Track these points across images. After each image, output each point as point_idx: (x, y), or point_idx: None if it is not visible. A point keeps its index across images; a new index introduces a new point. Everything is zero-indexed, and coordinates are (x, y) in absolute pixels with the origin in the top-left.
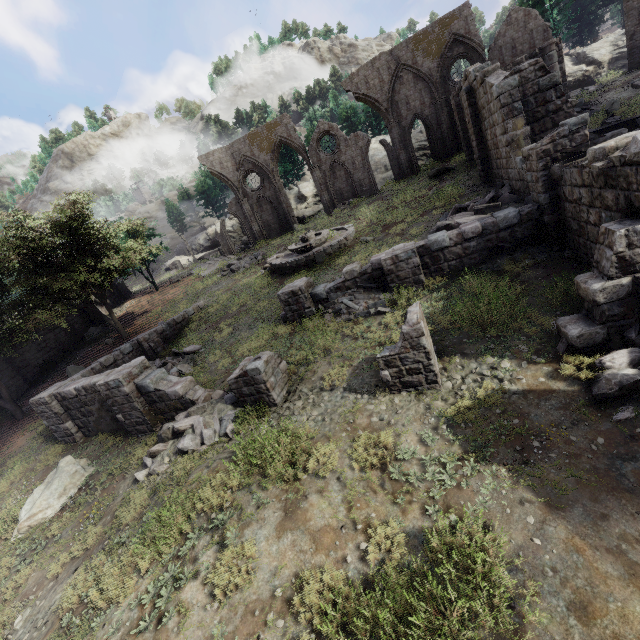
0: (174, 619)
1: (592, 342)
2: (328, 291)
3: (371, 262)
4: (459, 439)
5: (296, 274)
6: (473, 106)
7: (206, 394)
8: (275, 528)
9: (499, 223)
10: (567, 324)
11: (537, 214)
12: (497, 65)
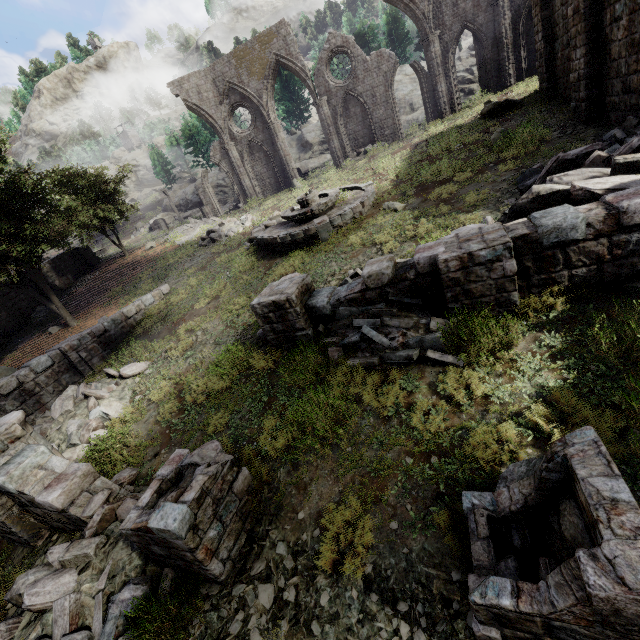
0: None
1: None
2: (335, 304)
3: (417, 261)
4: None
5: (290, 255)
6: None
7: (105, 510)
8: None
9: None
10: None
11: None
12: None
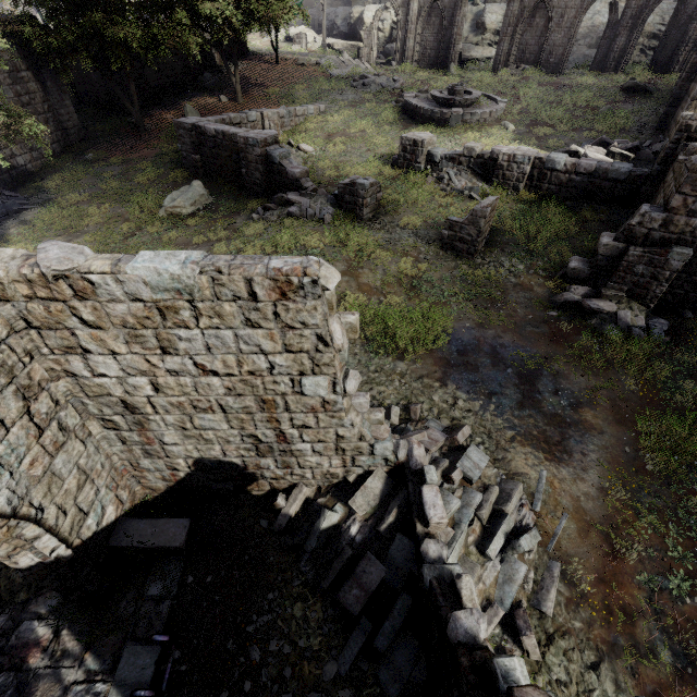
0: None
1: (577, 277)
2: (443, 157)
3: (492, 150)
4: (462, 286)
5: (424, 126)
6: None
7: (315, 187)
8: (341, 272)
9: (610, 172)
10: (574, 260)
11: (642, 181)
12: None
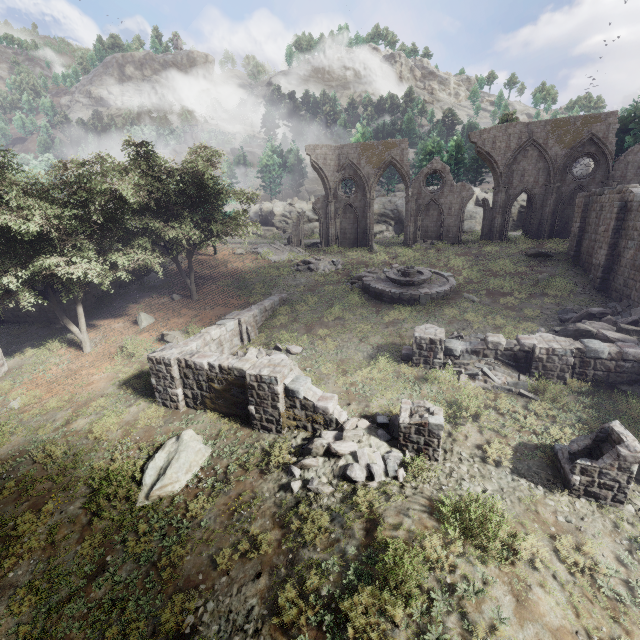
0: None
1: None
2: (463, 351)
3: (522, 343)
4: None
5: (396, 306)
6: (619, 221)
7: (354, 420)
8: (513, 613)
9: None
10: None
11: None
12: None
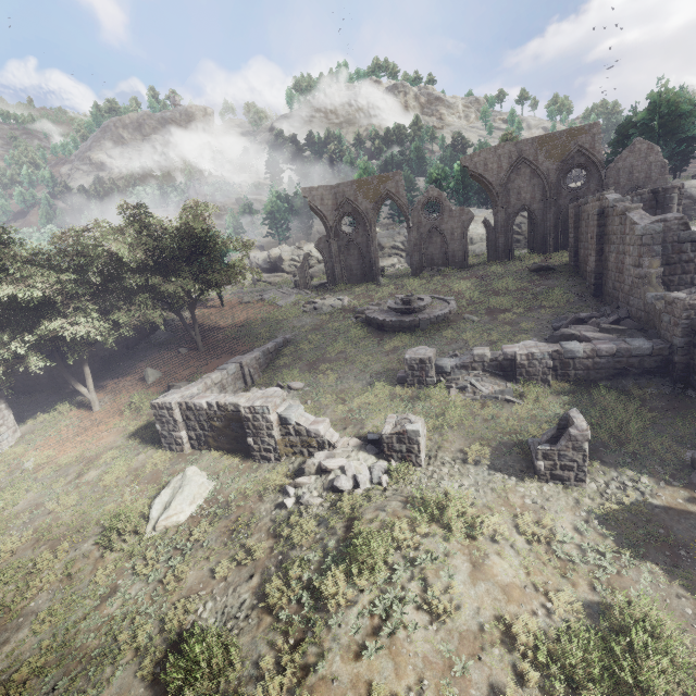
0: (401, 632)
1: None
2: (453, 366)
3: (504, 352)
4: (612, 535)
5: (397, 334)
6: (601, 227)
7: (345, 439)
8: (468, 576)
9: (632, 350)
10: None
11: (668, 351)
12: (640, 205)
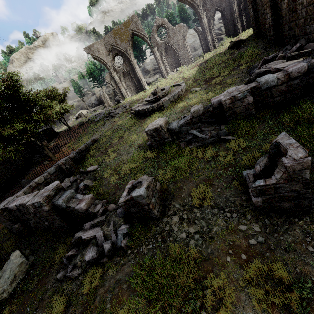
0: None
1: None
2: (180, 126)
3: (213, 103)
4: None
5: (152, 116)
6: None
7: (103, 208)
8: None
9: None
10: None
11: None
12: None
